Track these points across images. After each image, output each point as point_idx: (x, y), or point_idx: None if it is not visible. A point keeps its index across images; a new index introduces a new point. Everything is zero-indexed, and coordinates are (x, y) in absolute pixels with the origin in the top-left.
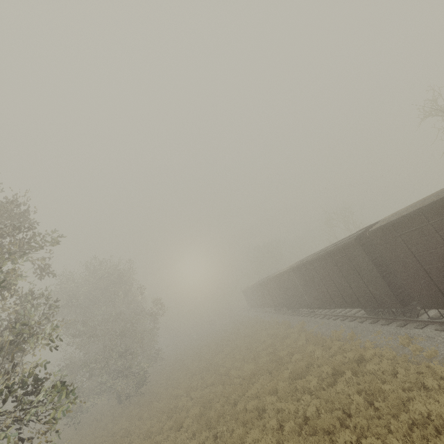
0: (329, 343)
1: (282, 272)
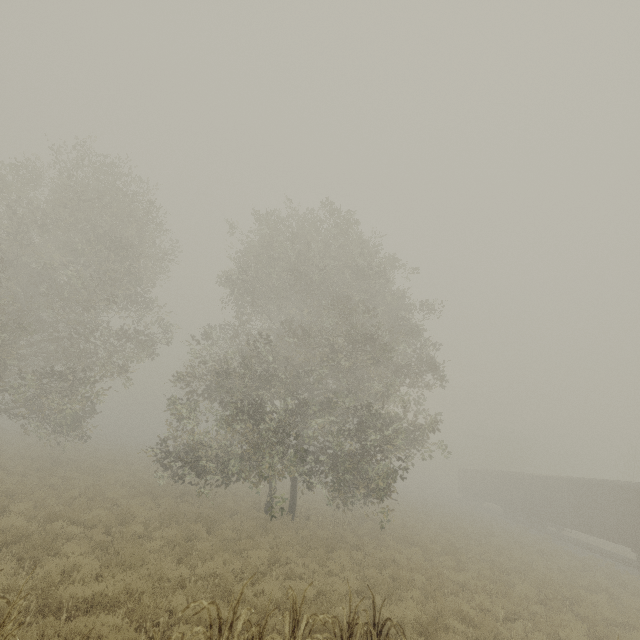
0: (581, 559)
1: (550, 476)
